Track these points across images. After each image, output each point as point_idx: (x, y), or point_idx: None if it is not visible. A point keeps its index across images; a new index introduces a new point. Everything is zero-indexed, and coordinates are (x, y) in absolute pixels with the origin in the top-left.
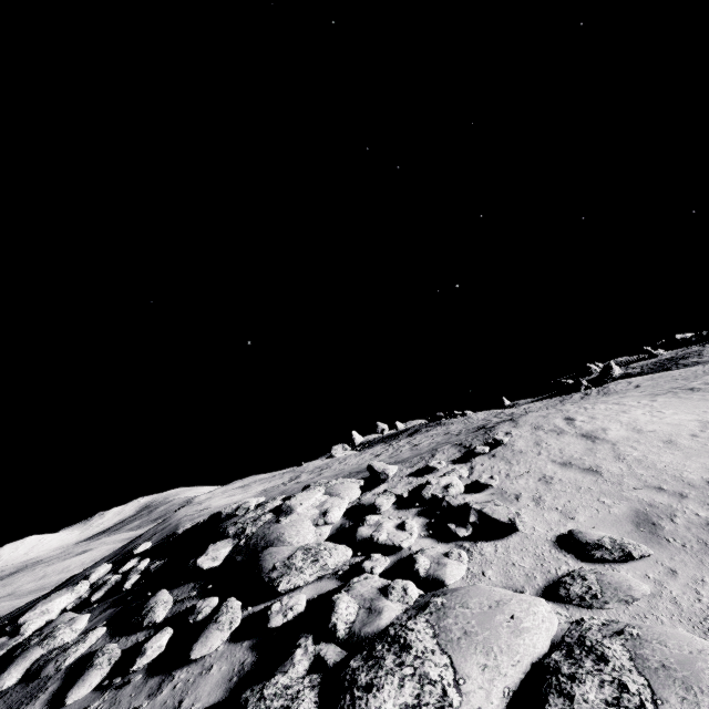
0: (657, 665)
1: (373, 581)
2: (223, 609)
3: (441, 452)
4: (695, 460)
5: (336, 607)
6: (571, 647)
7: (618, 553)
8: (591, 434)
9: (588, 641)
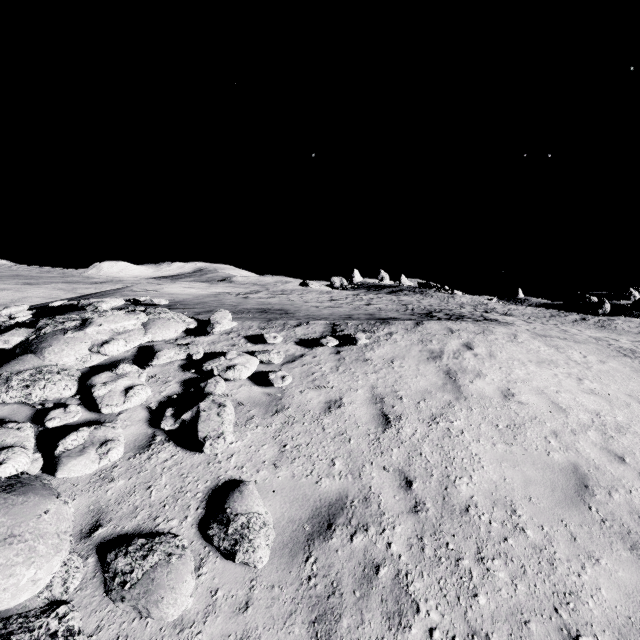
0: None
1: (16, 435)
2: None
3: (307, 326)
4: (503, 467)
5: None
6: None
7: (228, 544)
8: (456, 374)
9: None
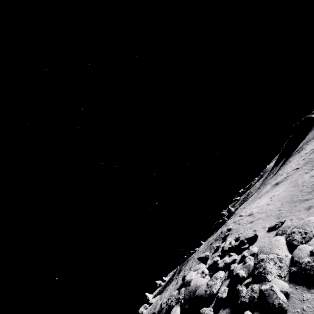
0: (301, 226)
1: (239, 265)
2: (203, 312)
3: (214, 244)
4: (276, 203)
5: (238, 272)
6: (288, 236)
7: (280, 223)
8: (250, 214)
9: (290, 233)
